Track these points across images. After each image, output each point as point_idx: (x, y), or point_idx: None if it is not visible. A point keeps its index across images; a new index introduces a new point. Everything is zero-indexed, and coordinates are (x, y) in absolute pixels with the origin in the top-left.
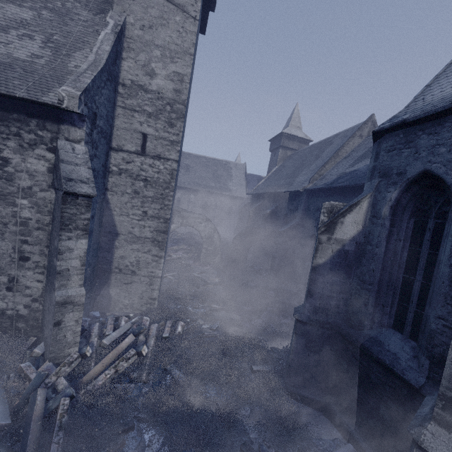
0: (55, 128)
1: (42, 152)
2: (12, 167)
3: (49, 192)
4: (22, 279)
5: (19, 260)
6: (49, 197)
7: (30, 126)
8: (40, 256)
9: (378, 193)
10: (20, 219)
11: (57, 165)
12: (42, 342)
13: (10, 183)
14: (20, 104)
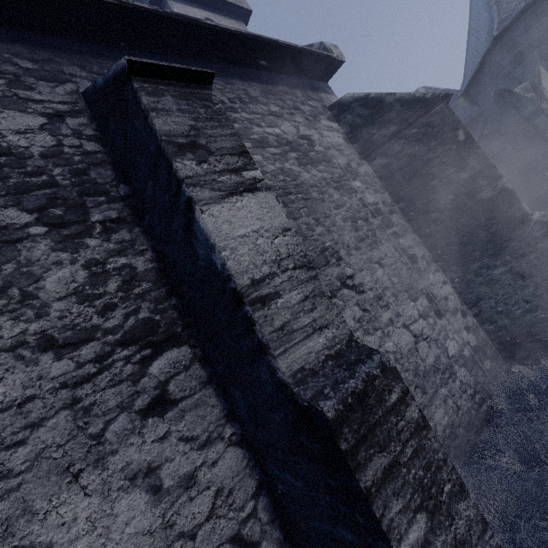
0: (317, 97)
1: (326, 123)
2: (318, 145)
3: (364, 165)
4: (433, 290)
5: (411, 264)
6: (368, 171)
7: (298, 97)
8: (418, 247)
9: (547, 56)
10: (371, 208)
11: (376, 110)
12: (545, 340)
13: (331, 165)
14: (275, 77)
